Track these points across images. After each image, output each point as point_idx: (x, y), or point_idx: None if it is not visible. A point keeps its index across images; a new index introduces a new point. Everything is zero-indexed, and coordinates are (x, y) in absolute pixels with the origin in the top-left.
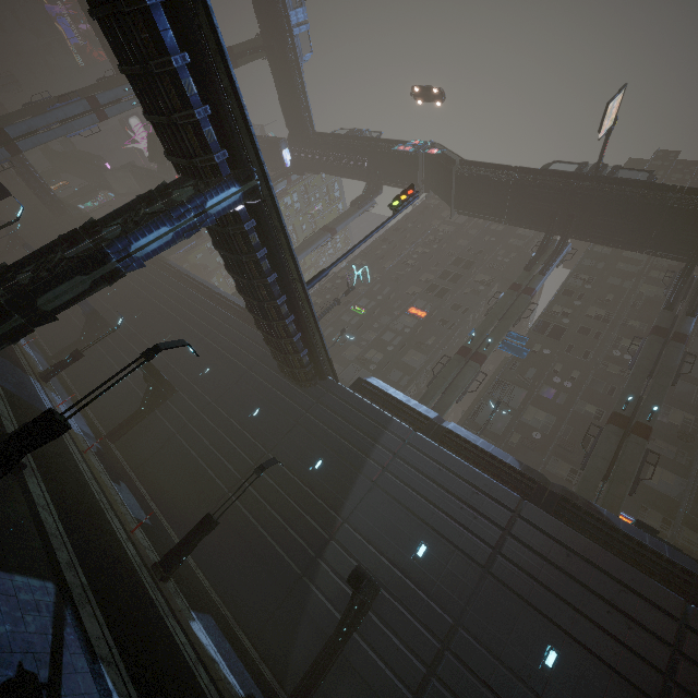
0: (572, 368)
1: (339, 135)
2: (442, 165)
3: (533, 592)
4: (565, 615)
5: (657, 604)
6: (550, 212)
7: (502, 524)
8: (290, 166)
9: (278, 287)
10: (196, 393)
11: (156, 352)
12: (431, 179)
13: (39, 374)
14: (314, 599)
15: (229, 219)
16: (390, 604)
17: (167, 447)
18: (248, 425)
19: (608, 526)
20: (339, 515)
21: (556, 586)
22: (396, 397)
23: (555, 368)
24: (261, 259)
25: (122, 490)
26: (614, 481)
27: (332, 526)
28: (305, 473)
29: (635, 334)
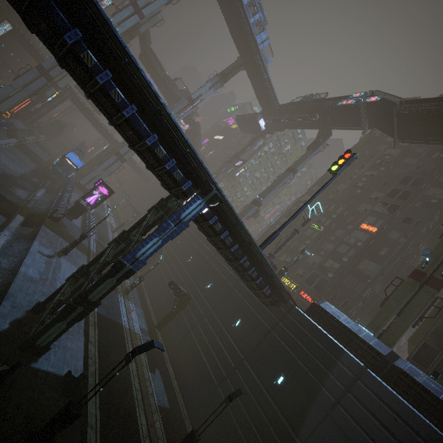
0: None
1: (295, 103)
2: (382, 107)
3: None
4: None
5: None
6: None
7: None
8: (264, 129)
9: (240, 251)
10: (203, 301)
11: (132, 357)
12: (373, 119)
13: (124, 290)
14: None
15: (199, 218)
16: None
17: (185, 339)
18: (232, 332)
19: None
20: (297, 434)
21: None
22: (347, 326)
23: None
24: (224, 237)
25: (155, 377)
26: None
27: None
28: (270, 385)
29: None
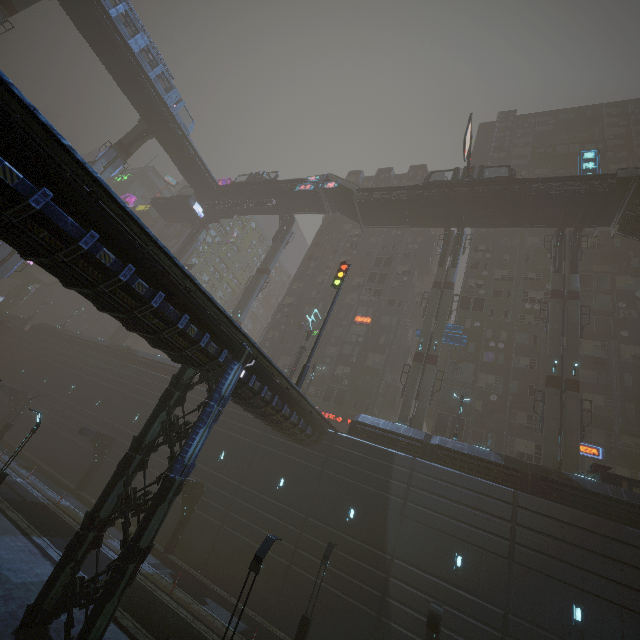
0: (499, 329)
1: (242, 184)
2: (341, 194)
3: (549, 566)
4: (577, 577)
5: (632, 544)
6: (442, 214)
7: (508, 517)
8: (204, 216)
9: (279, 401)
10: (223, 481)
11: (260, 564)
12: (334, 203)
13: None
14: (396, 633)
15: (236, 385)
16: (454, 615)
17: (220, 541)
18: (280, 497)
19: (579, 490)
20: (386, 552)
21: (563, 555)
22: (388, 429)
23: (487, 333)
24: (264, 394)
25: (212, 608)
26: (567, 435)
27: (385, 565)
28: (345, 525)
29: (536, 285)
